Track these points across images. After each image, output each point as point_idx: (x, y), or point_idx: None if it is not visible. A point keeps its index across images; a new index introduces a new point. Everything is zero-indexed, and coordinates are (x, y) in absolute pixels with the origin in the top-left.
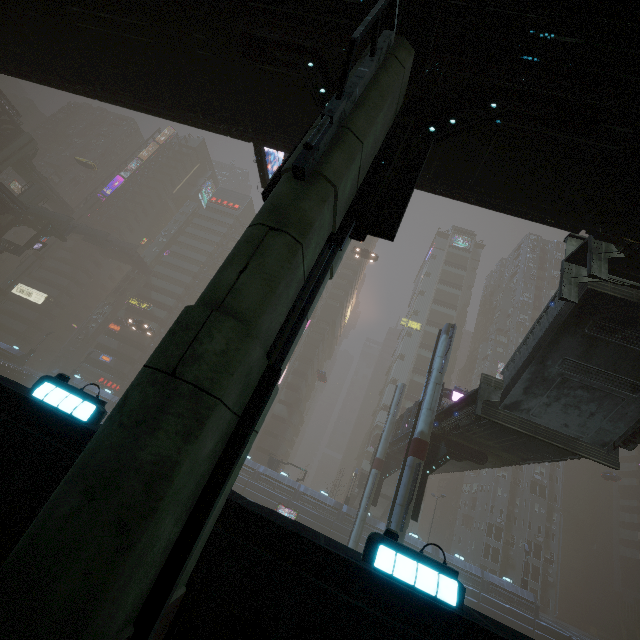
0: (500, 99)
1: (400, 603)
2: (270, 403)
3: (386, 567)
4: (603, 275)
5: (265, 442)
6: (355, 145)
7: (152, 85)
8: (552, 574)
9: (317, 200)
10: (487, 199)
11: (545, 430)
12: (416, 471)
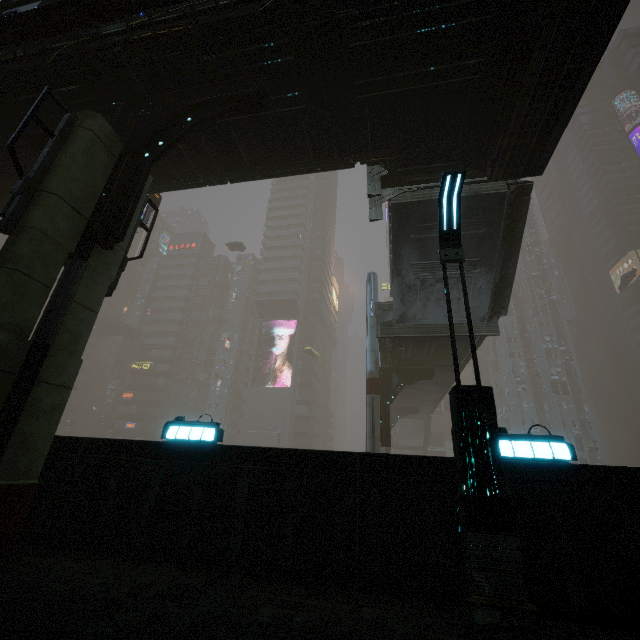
0: (195, 112)
1: (182, 452)
2: (74, 369)
3: (172, 436)
4: (377, 192)
5: (297, 443)
6: (51, 198)
7: (5, 190)
8: (601, 460)
9: (25, 242)
10: (268, 172)
11: (434, 327)
12: (373, 405)
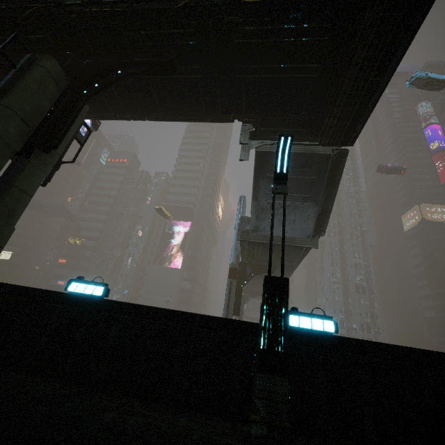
0: (124, 68)
1: (78, 301)
2: (7, 234)
3: (72, 289)
4: (246, 141)
5: (180, 308)
6: (6, 111)
7: None
8: (381, 340)
9: None
10: (174, 117)
11: (276, 238)
12: (231, 286)
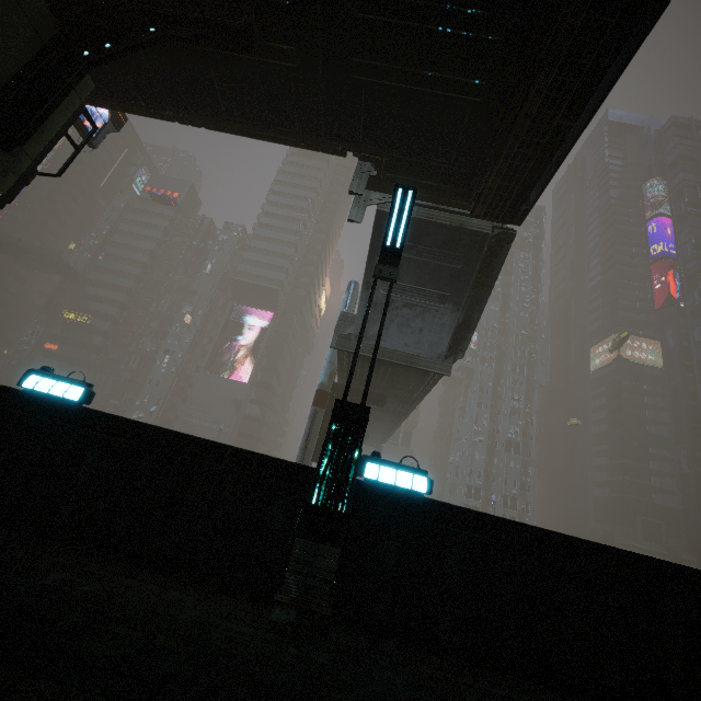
0: (162, 24)
1: (38, 405)
2: None
3: (30, 385)
4: (360, 191)
5: (240, 444)
6: None
7: None
8: (528, 521)
9: None
10: (247, 129)
11: (391, 352)
12: (314, 418)
